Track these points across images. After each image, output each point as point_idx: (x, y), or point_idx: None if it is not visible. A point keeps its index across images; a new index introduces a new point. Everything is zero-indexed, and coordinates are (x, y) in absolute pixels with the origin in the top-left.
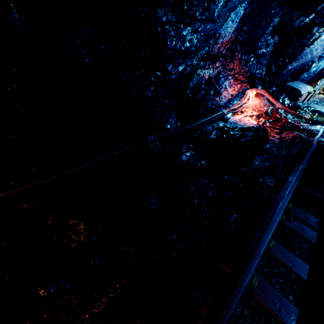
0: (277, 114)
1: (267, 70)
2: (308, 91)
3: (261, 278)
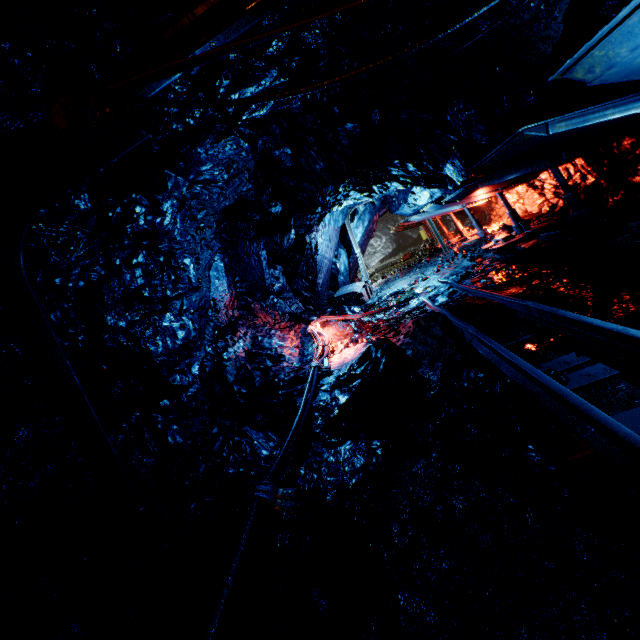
0: (366, 324)
1: (300, 300)
2: (363, 286)
3: None
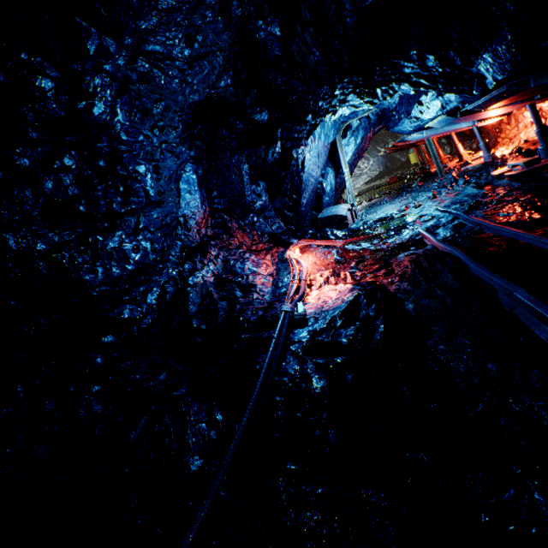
0: (349, 253)
1: (282, 219)
2: (348, 209)
3: None
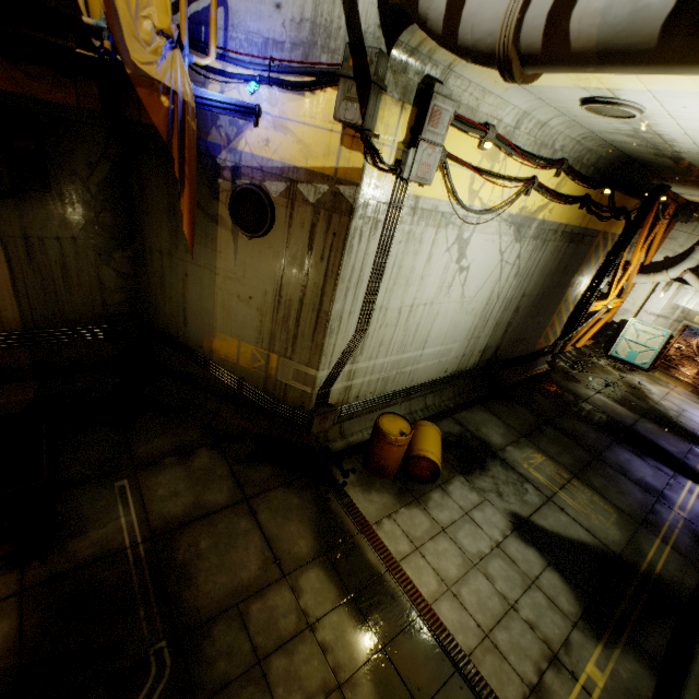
0: None
1: None
2: None
3: None
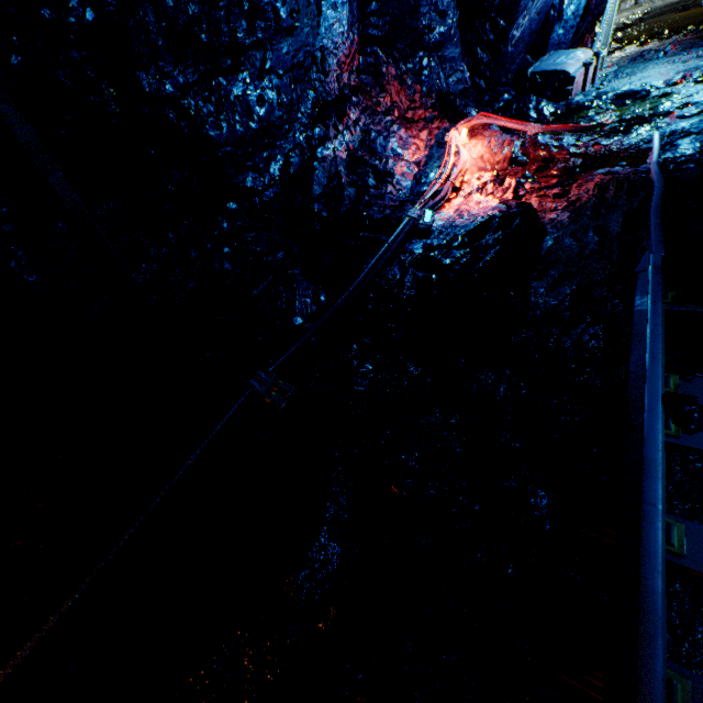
0: (537, 150)
1: (470, 65)
2: (583, 63)
3: (697, 679)
